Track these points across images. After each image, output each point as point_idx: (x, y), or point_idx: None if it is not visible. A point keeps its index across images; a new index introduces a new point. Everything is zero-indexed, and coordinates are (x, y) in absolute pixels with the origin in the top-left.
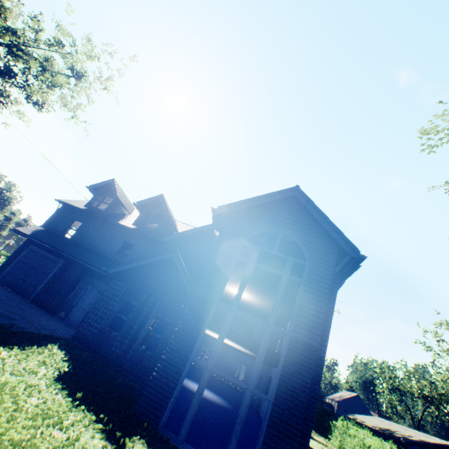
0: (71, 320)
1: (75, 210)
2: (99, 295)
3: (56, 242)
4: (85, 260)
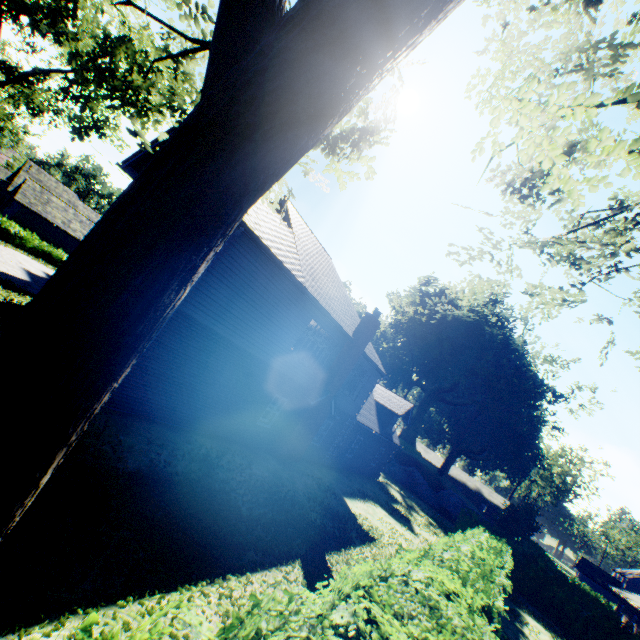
0: None
1: None
2: None
3: None
4: None
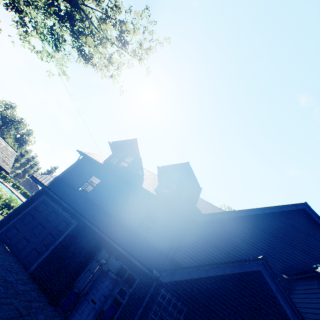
0: (77, 319)
1: (94, 164)
2: (116, 283)
3: (73, 199)
4: (108, 233)
